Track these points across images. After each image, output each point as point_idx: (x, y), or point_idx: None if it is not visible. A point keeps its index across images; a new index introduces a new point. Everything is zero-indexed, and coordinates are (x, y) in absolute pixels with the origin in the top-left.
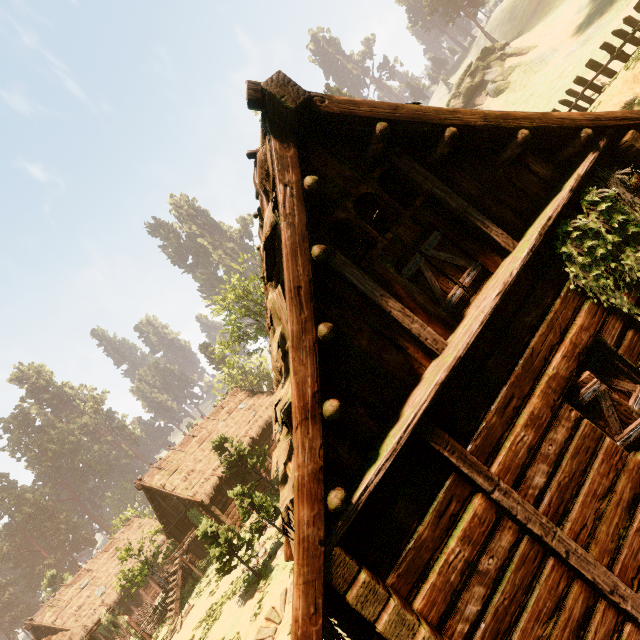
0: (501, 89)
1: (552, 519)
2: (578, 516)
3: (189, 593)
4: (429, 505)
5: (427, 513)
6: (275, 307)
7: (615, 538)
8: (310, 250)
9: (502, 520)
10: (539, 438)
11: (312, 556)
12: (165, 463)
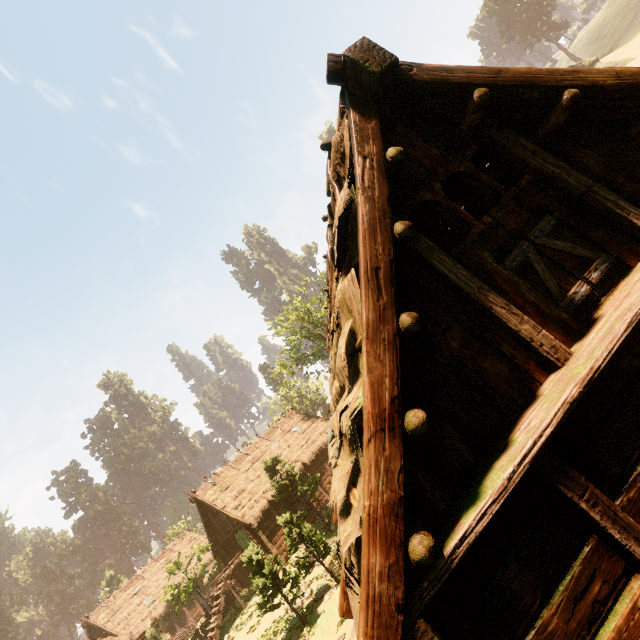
0: None
1: None
2: None
3: (230, 623)
4: (557, 579)
5: (554, 591)
6: (345, 297)
7: None
8: (392, 227)
9: None
10: None
11: (385, 626)
12: (218, 478)
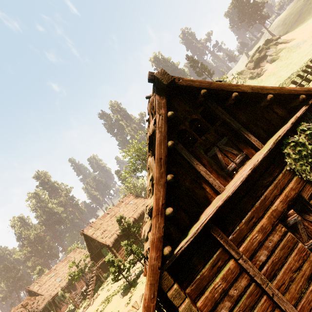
0: (274, 59)
1: (267, 277)
2: (281, 278)
3: (98, 288)
4: (208, 260)
5: (207, 264)
6: (150, 164)
7: (299, 292)
8: (167, 143)
9: (242, 273)
10: (264, 238)
11: (154, 273)
12: (94, 224)
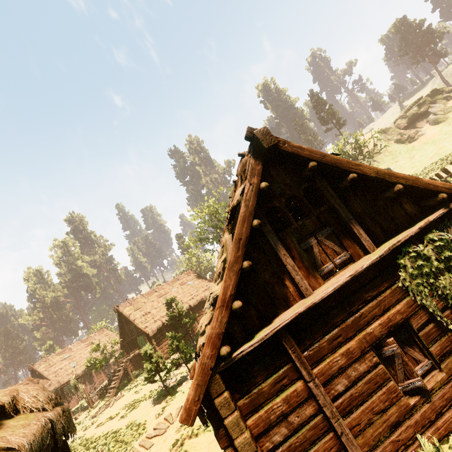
0: (439, 121)
1: (340, 412)
2: (357, 417)
3: (123, 387)
4: (272, 375)
5: (270, 378)
6: (226, 243)
7: (376, 439)
8: (252, 221)
9: (310, 400)
10: (348, 364)
11: (205, 373)
12: (134, 301)
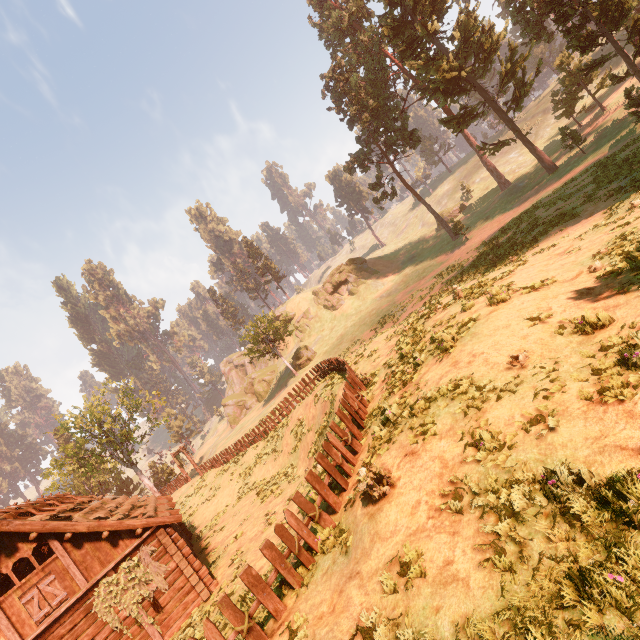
0: (353, 292)
1: None
2: None
3: None
4: None
5: None
6: None
7: None
8: None
9: None
10: None
11: None
12: None
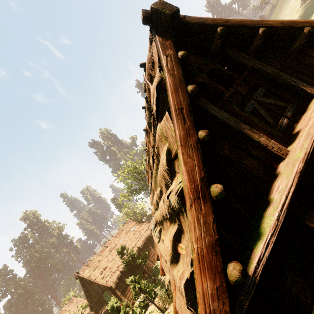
0: None
1: None
2: None
3: None
4: None
5: None
6: (162, 131)
7: None
8: (186, 88)
9: None
10: None
11: None
12: (91, 262)
